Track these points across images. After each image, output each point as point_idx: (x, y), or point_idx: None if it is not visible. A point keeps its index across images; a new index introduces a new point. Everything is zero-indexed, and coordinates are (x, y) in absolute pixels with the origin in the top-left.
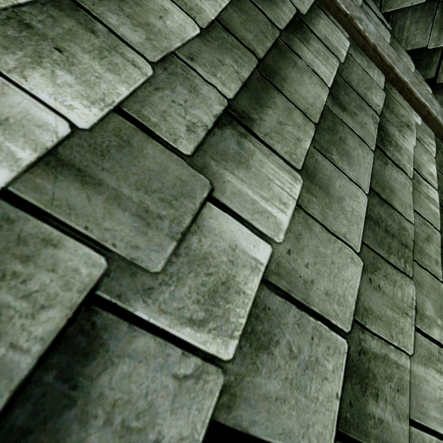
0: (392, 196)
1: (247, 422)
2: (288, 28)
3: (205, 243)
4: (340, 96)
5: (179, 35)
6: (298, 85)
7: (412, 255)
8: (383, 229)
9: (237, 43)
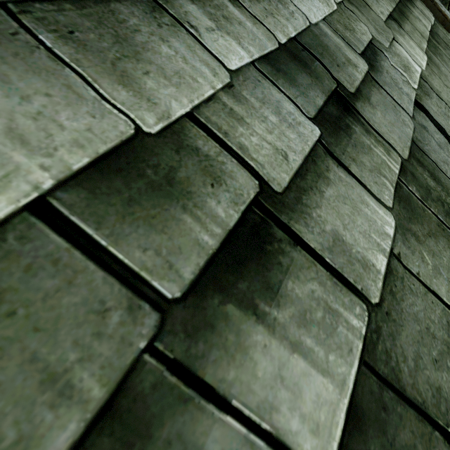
0: None
1: (427, 109)
2: None
3: (397, 51)
4: (435, 38)
5: None
6: (415, 22)
7: None
8: None
9: None
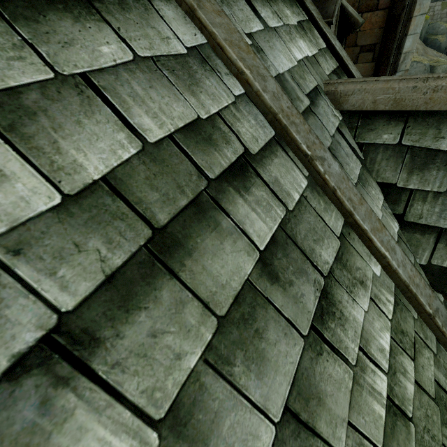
0: (318, 411)
1: None
2: (224, 174)
3: None
4: (275, 260)
5: (9, 215)
6: (211, 257)
7: None
8: None
9: (126, 210)
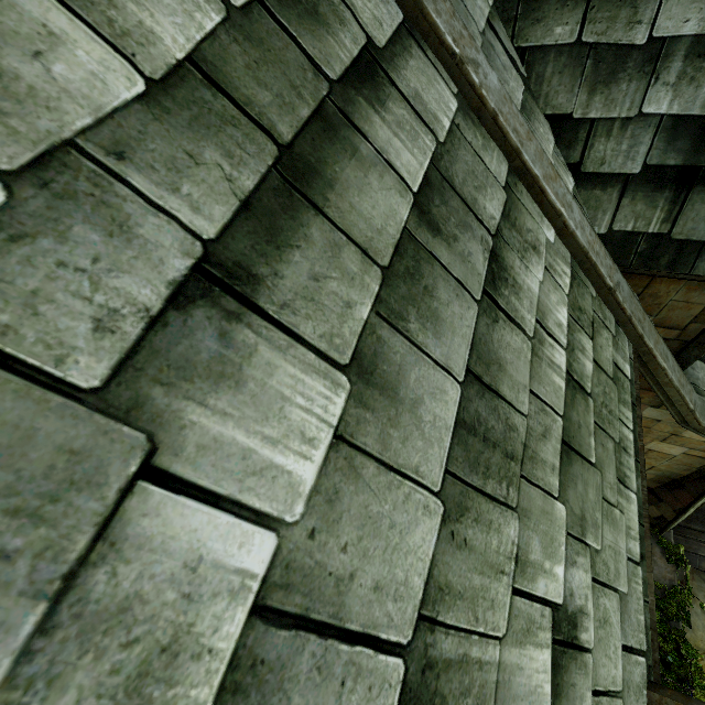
0: (500, 376)
1: None
2: (347, 75)
3: (127, 575)
4: (433, 207)
5: (88, 99)
6: (358, 194)
7: (520, 468)
8: (481, 437)
9: (235, 112)
